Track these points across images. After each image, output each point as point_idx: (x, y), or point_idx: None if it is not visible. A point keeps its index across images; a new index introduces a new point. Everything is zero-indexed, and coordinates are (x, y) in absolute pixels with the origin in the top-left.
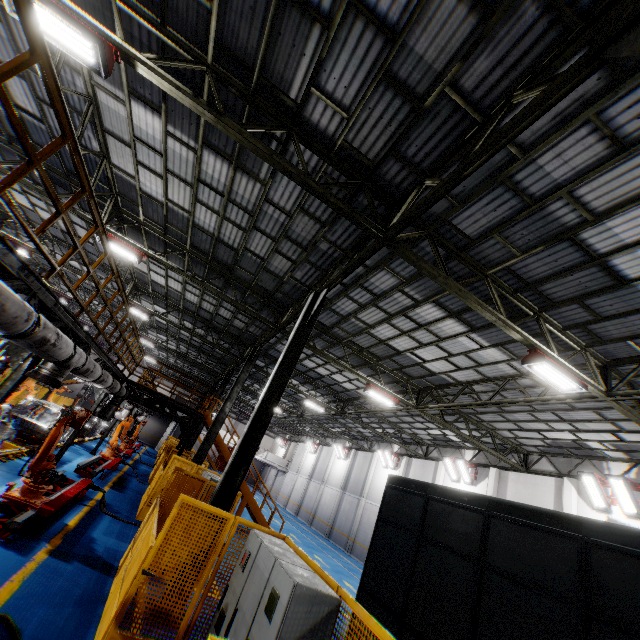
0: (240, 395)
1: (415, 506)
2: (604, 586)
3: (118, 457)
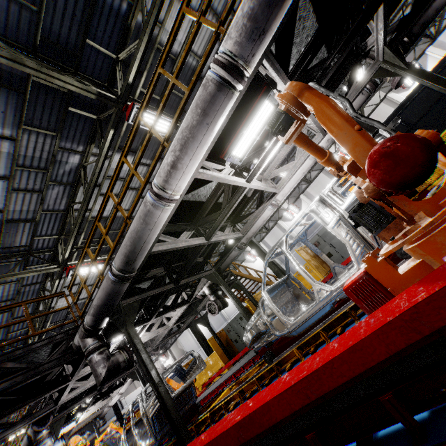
0: None
1: None
2: None
3: (203, 384)
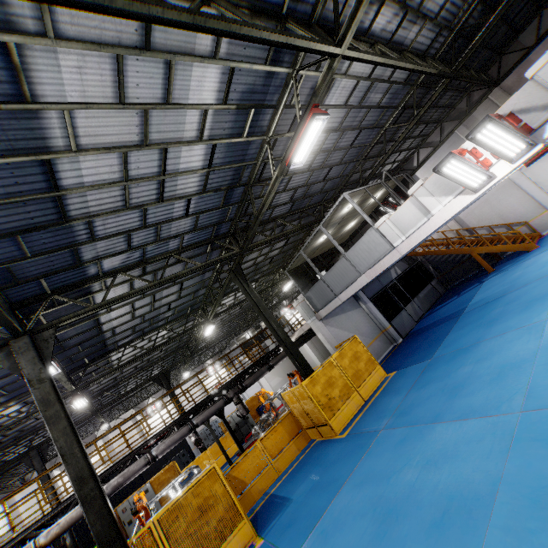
0: None
1: None
2: None
3: None
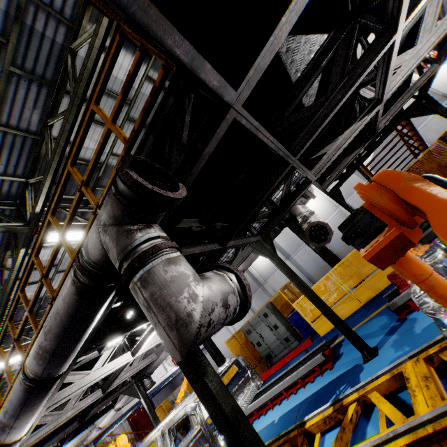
0: None
1: None
2: None
3: None
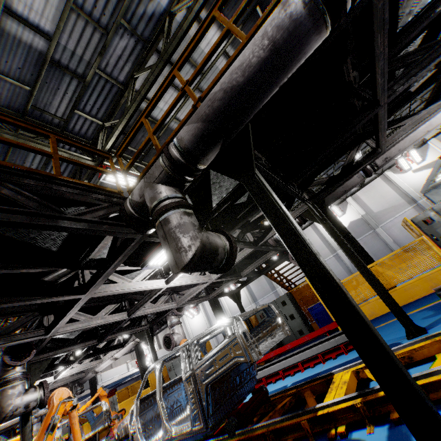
0: None
1: None
2: None
3: None
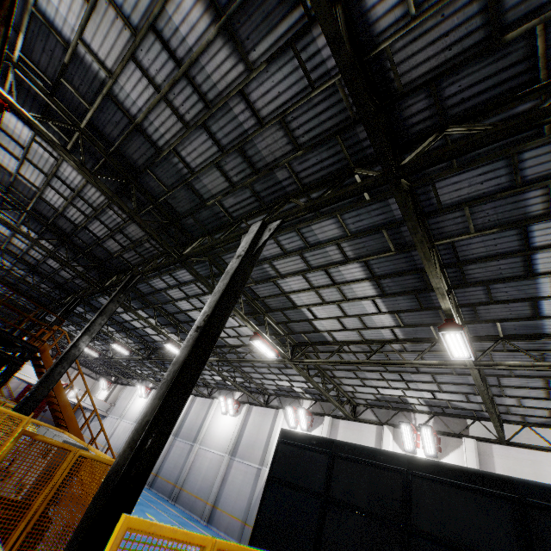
0: (70, 330)
1: (317, 464)
2: (547, 548)
3: None
